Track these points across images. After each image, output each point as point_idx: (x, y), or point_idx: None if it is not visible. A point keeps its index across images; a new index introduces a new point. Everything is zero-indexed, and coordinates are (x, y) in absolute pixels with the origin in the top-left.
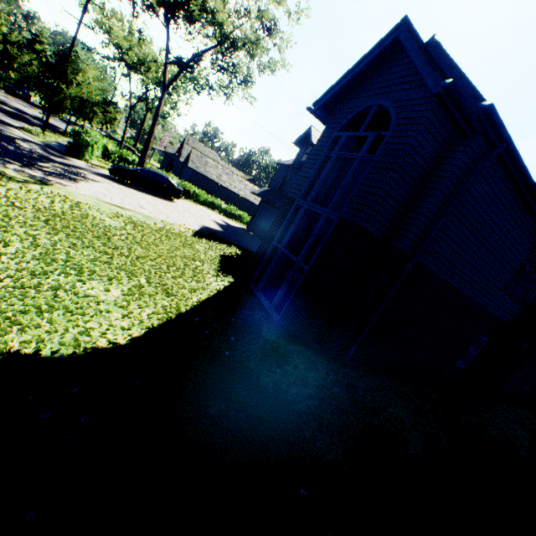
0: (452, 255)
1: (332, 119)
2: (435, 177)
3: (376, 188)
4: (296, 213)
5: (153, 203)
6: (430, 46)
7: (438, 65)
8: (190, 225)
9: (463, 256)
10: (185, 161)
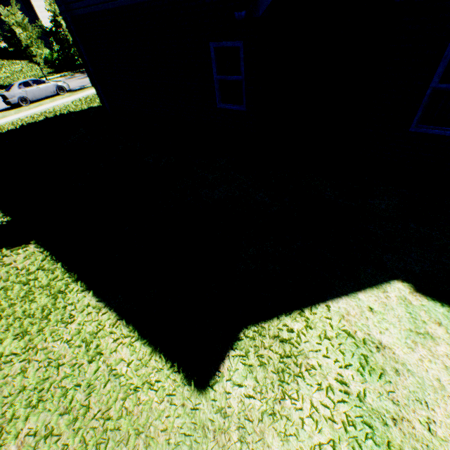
0: None
1: None
2: None
3: None
4: None
5: None
6: None
7: None
8: None
9: None
10: None
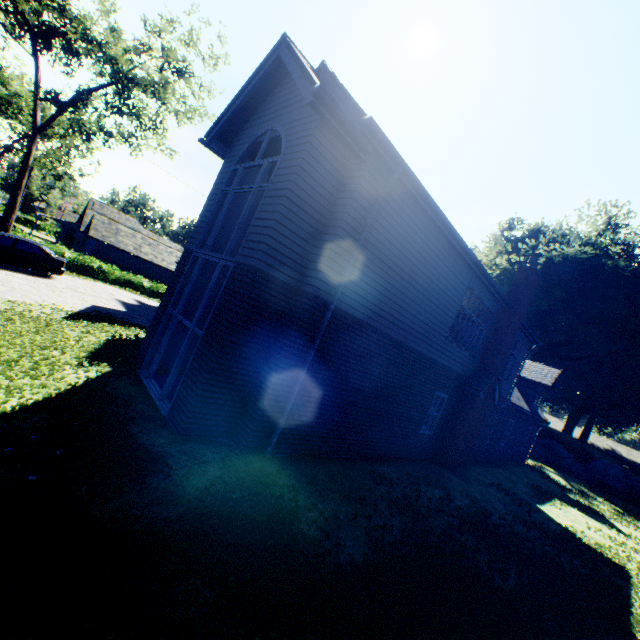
0: (381, 300)
1: (230, 152)
2: (339, 207)
3: (270, 219)
4: (201, 271)
5: (7, 279)
6: (322, 72)
7: (309, 74)
8: (66, 305)
9: (394, 300)
10: (87, 229)
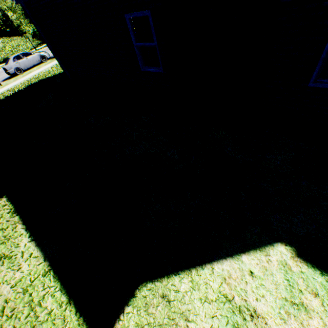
0: None
1: None
2: None
3: None
4: None
5: None
6: None
7: None
8: None
9: None
10: None
